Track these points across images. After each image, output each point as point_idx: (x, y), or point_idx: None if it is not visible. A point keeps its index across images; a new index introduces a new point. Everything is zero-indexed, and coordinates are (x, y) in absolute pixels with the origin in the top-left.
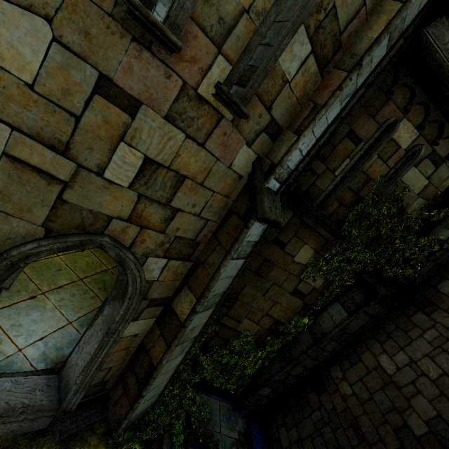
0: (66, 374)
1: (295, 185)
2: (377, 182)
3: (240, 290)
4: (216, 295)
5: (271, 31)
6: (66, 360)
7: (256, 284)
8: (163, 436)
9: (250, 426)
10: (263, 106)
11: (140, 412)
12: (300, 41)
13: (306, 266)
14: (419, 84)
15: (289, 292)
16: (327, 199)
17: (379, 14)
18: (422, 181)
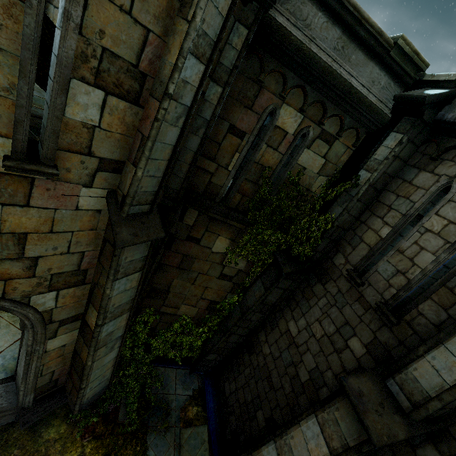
0: (18, 382)
1: (183, 191)
2: (274, 169)
3: (170, 284)
4: (121, 305)
5: (48, 88)
6: (15, 371)
7: (183, 276)
8: (120, 407)
9: (205, 383)
10: (80, 155)
11: (93, 395)
12: (82, 92)
13: (226, 254)
14: (288, 68)
15: (216, 277)
16: (229, 193)
17: (174, 34)
18: (319, 160)
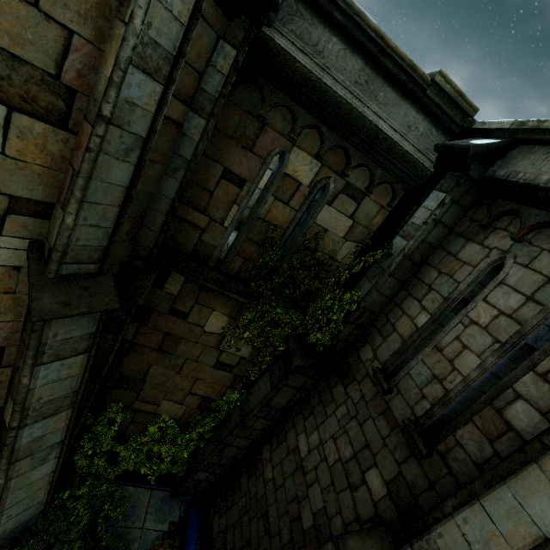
0: None
1: (158, 250)
2: (285, 228)
3: (146, 371)
4: (55, 400)
5: None
6: None
7: (164, 362)
8: (54, 546)
9: (189, 513)
10: None
11: (15, 526)
12: None
13: (224, 335)
14: (296, 102)
15: (210, 365)
16: (227, 255)
17: (111, 41)
18: (345, 221)
